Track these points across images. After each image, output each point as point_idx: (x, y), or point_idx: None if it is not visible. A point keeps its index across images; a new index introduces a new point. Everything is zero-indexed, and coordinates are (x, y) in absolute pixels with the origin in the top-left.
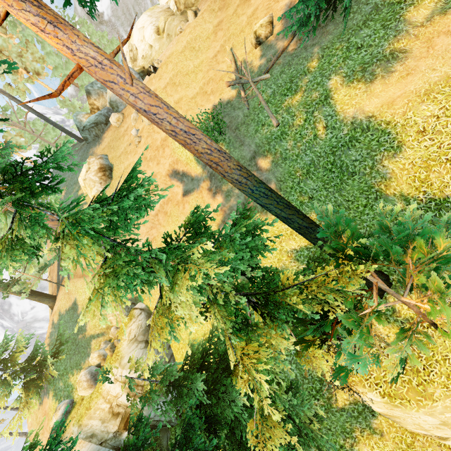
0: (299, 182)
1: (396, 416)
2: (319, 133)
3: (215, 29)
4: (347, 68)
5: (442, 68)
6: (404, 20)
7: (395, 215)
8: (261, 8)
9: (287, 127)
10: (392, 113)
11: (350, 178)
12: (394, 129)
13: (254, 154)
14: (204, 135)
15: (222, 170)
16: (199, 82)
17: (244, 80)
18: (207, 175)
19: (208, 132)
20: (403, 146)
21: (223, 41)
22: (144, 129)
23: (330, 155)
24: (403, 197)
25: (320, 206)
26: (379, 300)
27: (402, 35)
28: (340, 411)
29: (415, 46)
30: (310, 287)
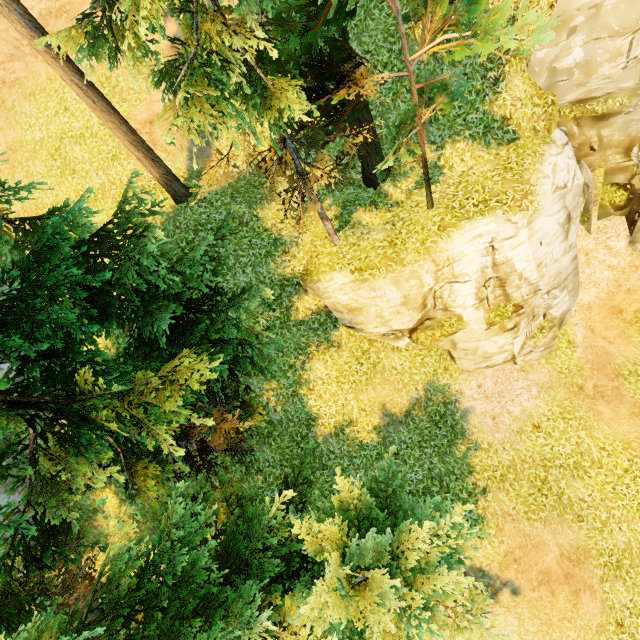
0: None
1: (361, 306)
2: None
3: None
4: None
5: None
6: None
7: None
8: None
9: None
10: None
11: (378, 6)
12: None
13: None
14: None
15: None
16: None
17: None
18: None
19: None
20: None
21: None
22: None
23: None
24: None
25: None
26: (373, 192)
27: None
28: (299, 325)
29: None
30: None
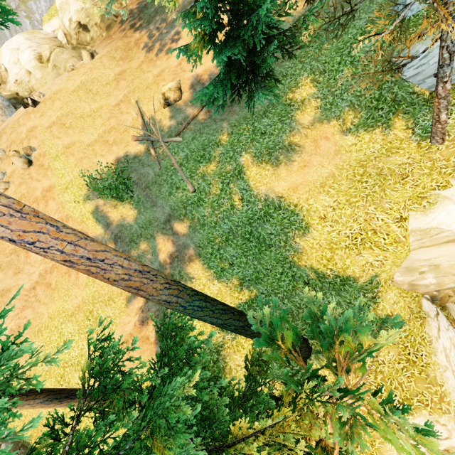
0: (218, 248)
1: None
2: (236, 204)
3: (117, 78)
4: (255, 149)
5: (328, 166)
6: (295, 120)
7: (319, 303)
8: (168, 72)
9: (204, 194)
10: (297, 197)
11: (268, 249)
12: (302, 211)
13: (169, 217)
14: (118, 256)
15: (145, 294)
16: (97, 128)
17: (153, 138)
18: (111, 237)
19: (112, 189)
20: (310, 228)
21: (127, 91)
22: (14, 173)
23: (248, 225)
24: (313, 270)
25: (240, 272)
26: None
27: (295, 132)
28: None
29: (306, 144)
30: (266, 433)
